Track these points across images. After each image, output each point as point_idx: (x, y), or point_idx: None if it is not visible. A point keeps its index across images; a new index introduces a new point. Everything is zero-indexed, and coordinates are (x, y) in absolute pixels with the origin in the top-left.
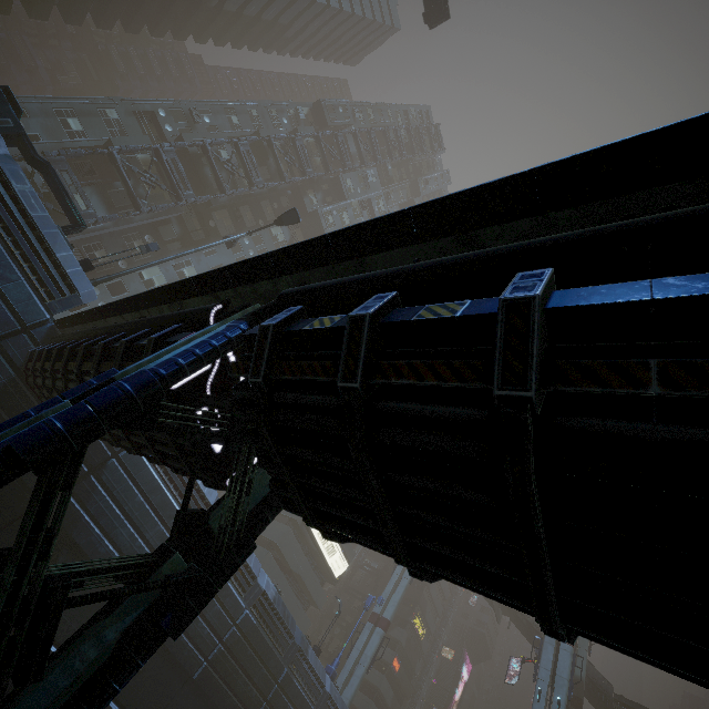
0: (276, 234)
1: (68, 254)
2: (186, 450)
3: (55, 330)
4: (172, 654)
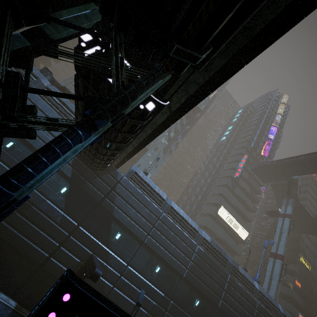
0: None
1: None
2: None
3: None
4: (170, 264)
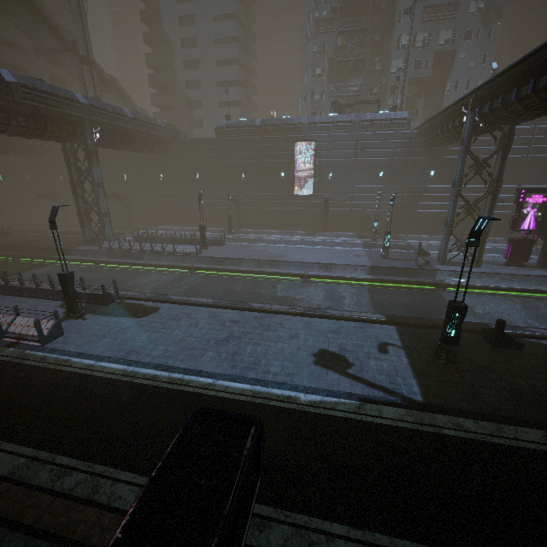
0: None
1: (392, 114)
2: (486, 130)
3: (416, 132)
4: None
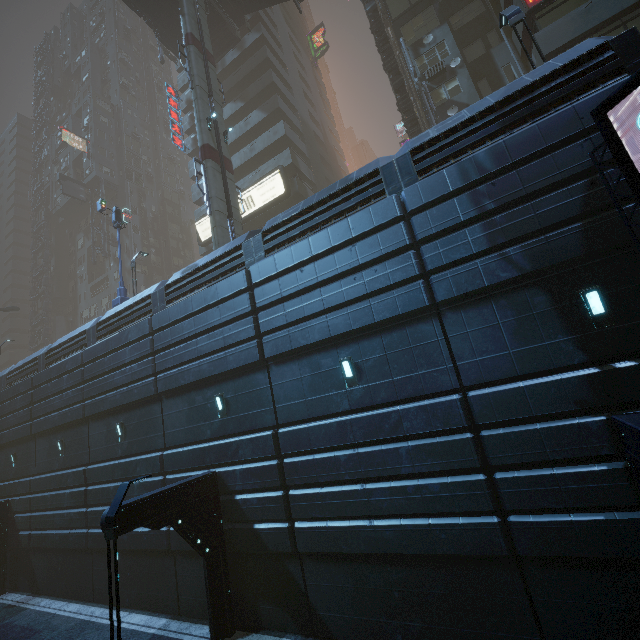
0: (81, 245)
1: None
2: None
3: None
4: None
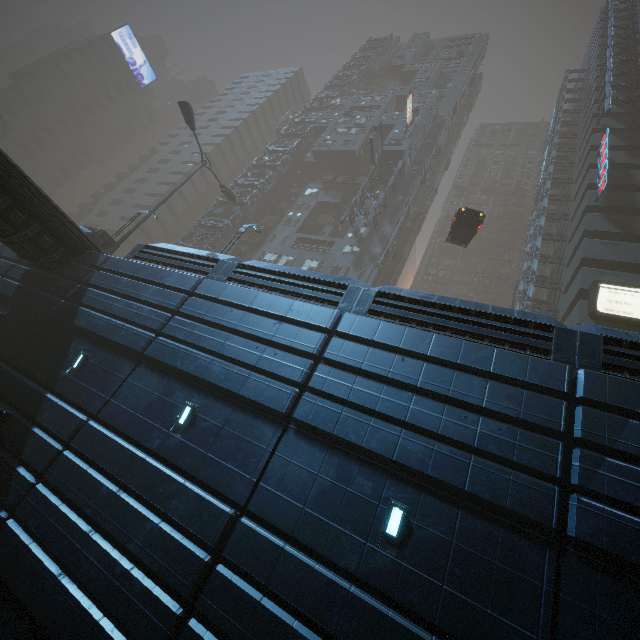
0: (309, 194)
1: None
2: None
3: None
4: (227, 390)
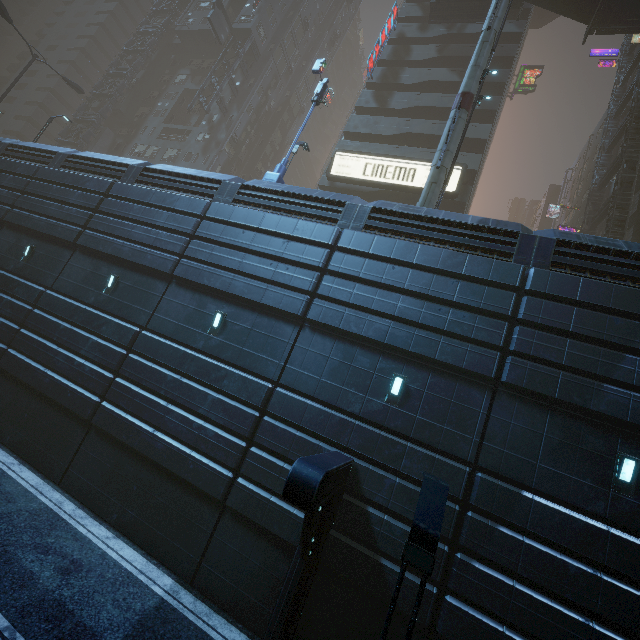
0: (179, 81)
1: None
2: None
3: None
4: None
